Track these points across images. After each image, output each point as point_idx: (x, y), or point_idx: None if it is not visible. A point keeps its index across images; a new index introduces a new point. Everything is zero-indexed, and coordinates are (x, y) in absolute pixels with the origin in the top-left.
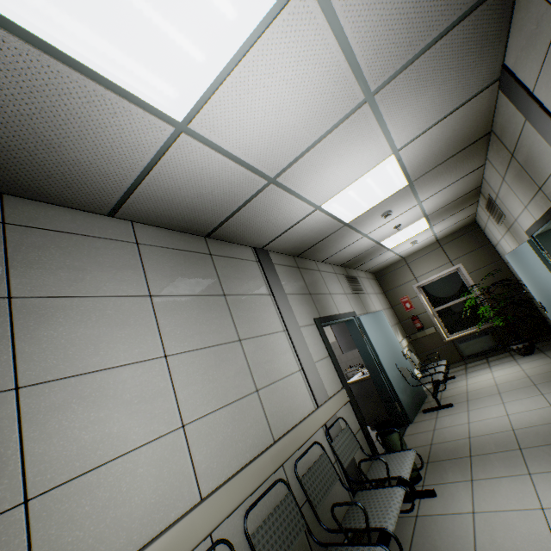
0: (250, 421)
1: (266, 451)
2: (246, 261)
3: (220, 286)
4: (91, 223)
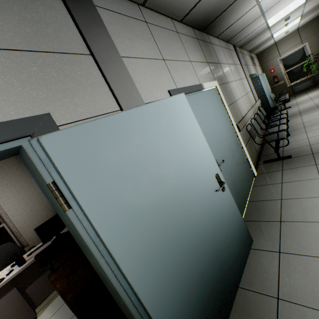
0: (248, 100)
1: (252, 107)
2: (233, 51)
3: (233, 61)
4: (215, 41)
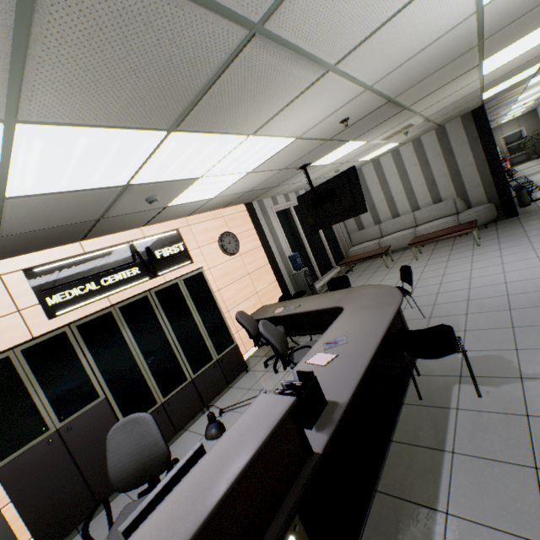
0: None
1: None
2: None
3: None
4: None
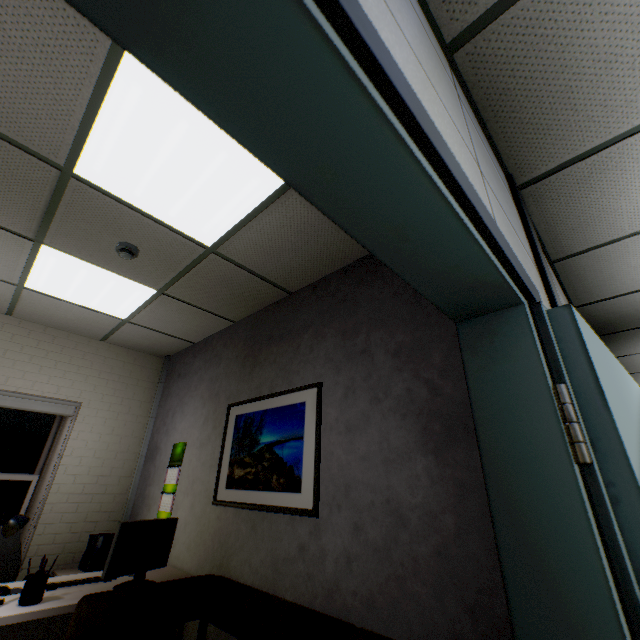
0: None
1: None
2: None
3: None
4: None
